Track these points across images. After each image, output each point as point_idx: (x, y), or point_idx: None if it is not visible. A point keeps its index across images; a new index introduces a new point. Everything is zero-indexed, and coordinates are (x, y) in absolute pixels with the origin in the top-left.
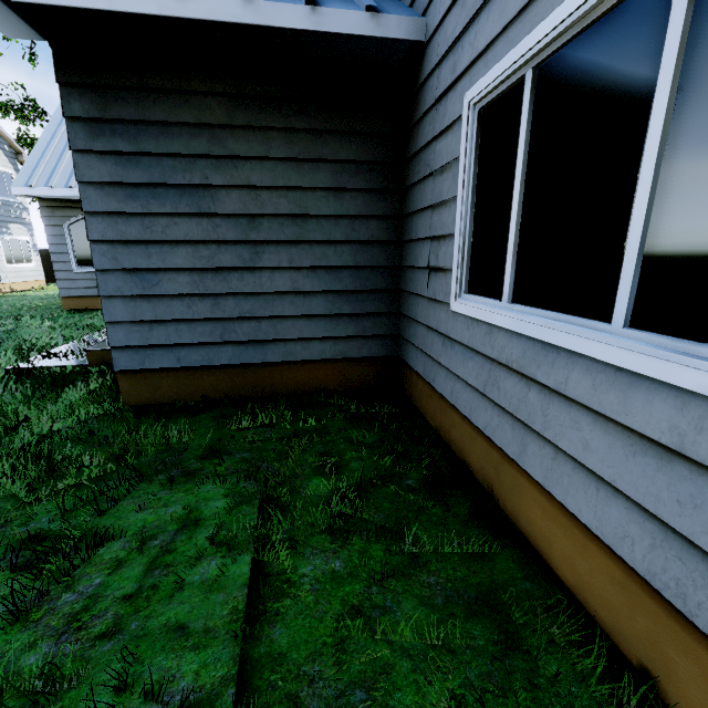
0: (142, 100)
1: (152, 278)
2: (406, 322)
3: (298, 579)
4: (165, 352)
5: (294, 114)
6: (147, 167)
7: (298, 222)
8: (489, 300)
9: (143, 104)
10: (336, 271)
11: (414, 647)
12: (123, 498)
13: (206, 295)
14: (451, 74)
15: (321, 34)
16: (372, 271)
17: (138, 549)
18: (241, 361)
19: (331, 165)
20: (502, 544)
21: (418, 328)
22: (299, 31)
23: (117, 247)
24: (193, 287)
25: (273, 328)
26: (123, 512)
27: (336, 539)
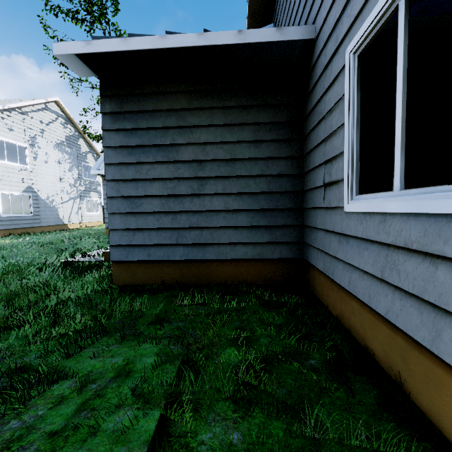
0: (141, 100)
1: (137, 201)
2: (308, 231)
3: (195, 446)
4: (141, 249)
5: (229, 98)
6: (141, 136)
7: (229, 164)
8: (380, 193)
9: (142, 102)
10: (255, 195)
11: None
12: (87, 346)
13: (169, 213)
14: (334, 44)
15: (244, 46)
16: (281, 195)
17: (79, 389)
18: (188, 257)
19: (252, 126)
20: (422, 448)
21: (318, 233)
22: (230, 45)
23: (120, 183)
24: (161, 207)
25: (211, 235)
26: (82, 357)
27: (238, 408)
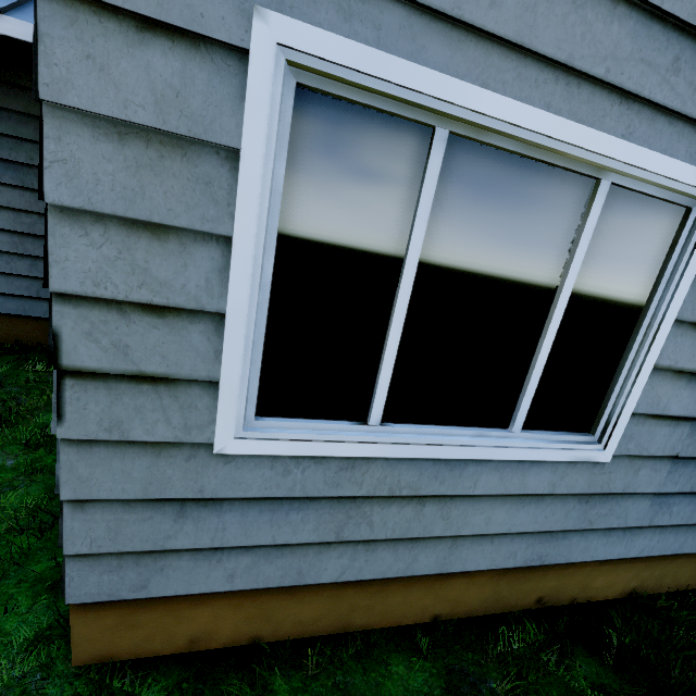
0: None
1: None
2: None
3: None
4: None
5: None
6: None
7: None
8: None
9: None
10: None
11: (12, 507)
12: None
13: (25, 256)
14: None
15: None
16: None
17: None
18: None
19: None
20: None
21: None
22: None
23: None
24: (12, 246)
25: None
26: None
27: (27, 449)
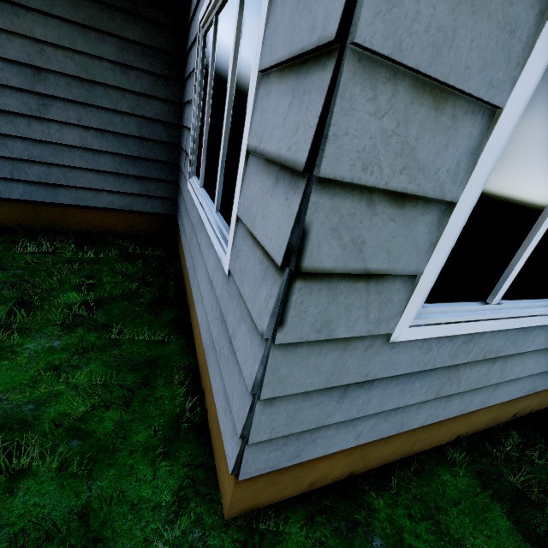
0: None
1: None
2: (179, 190)
3: (21, 350)
4: None
5: None
6: None
7: (85, 86)
8: (197, 183)
9: None
10: (123, 138)
11: (83, 385)
12: None
13: None
14: None
15: None
16: (155, 144)
17: None
18: (33, 198)
19: (117, 40)
20: (180, 337)
21: (182, 196)
22: None
23: None
24: None
25: (64, 175)
26: None
27: (65, 329)
